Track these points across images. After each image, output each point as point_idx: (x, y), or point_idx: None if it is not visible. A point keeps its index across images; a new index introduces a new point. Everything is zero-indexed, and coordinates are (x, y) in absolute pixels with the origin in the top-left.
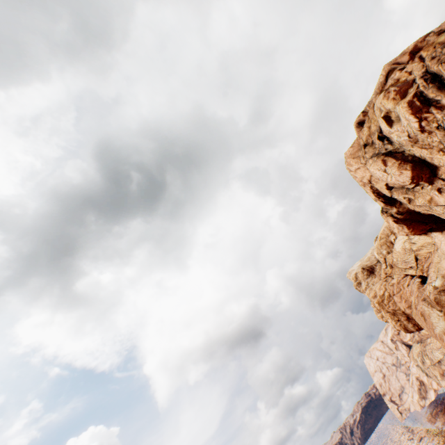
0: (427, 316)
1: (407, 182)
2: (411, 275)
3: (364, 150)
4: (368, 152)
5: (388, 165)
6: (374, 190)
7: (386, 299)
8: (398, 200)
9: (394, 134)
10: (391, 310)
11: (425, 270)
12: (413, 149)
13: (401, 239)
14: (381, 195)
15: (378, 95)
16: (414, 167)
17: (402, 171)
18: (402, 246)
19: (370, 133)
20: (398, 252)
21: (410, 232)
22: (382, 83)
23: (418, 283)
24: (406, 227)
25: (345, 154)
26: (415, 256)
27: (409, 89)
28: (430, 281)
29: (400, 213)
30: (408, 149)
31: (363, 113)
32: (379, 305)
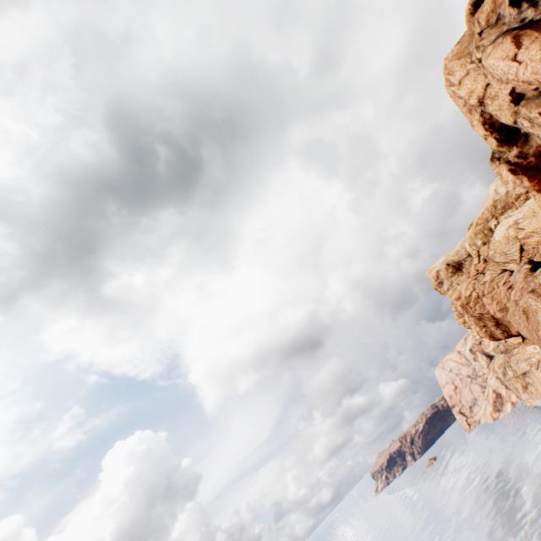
0: (534, 312)
1: None
2: (510, 271)
3: (481, 37)
4: (489, 36)
5: (524, 45)
6: (486, 119)
7: (473, 301)
8: (522, 135)
9: None
10: (477, 314)
11: (540, 252)
12: None
13: (505, 225)
14: (496, 127)
15: None
16: None
17: None
18: (504, 234)
19: (496, 6)
20: (497, 241)
21: (533, 187)
22: None
23: (526, 270)
24: (528, 178)
25: (446, 58)
26: (520, 247)
27: None
28: None
29: (522, 157)
30: None
31: None
32: (463, 308)
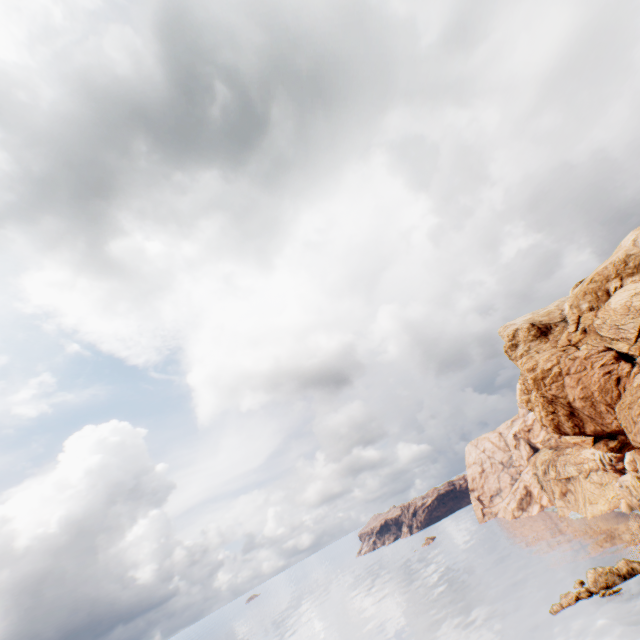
0: None
1: None
2: (617, 352)
3: None
4: None
5: None
6: None
7: (552, 377)
8: None
9: None
10: (551, 396)
11: None
12: None
13: (631, 290)
14: None
15: None
16: None
17: None
18: (626, 302)
19: None
20: (612, 309)
21: None
22: None
23: None
24: None
25: None
26: None
27: None
28: None
29: None
30: None
31: None
32: (535, 384)
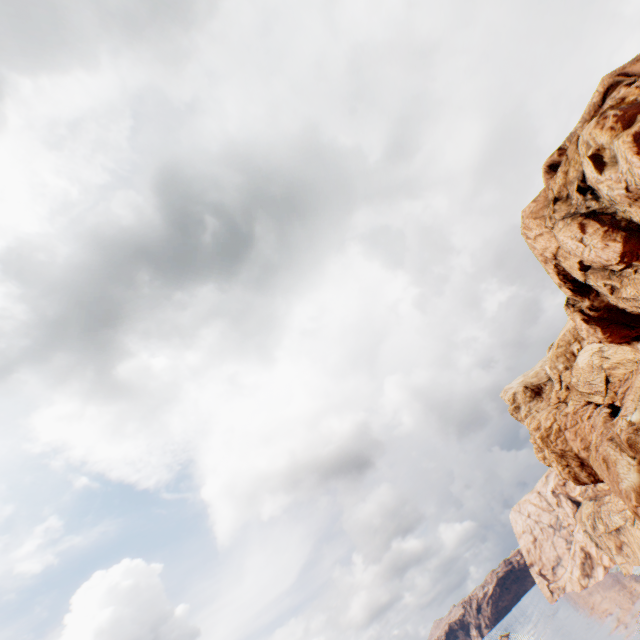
0: (613, 462)
1: (613, 260)
2: (595, 404)
3: (553, 207)
4: (560, 211)
5: (587, 232)
6: (560, 270)
7: (554, 434)
8: (594, 289)
9: (604, 184)
10: (559, 450)
11: (620, 397)
12: (630, 211)
13: (589, 350)
14: (569, 278)
15: (587, 123)
16: (627, 239)
17: (609, 243)
18: (588, 361)
19: (567, 182)
20: (581, 368)
21: (606, 338)
22: (595, 104)
23: (605, 415)
24: (600, 330)
25: (524, 211)
26: (606, 378)
27: (639, 114)
28: (624, 413)
29: (594, 309)
30: (623, 209)
31: (560, 151)
32: (543, 441)
